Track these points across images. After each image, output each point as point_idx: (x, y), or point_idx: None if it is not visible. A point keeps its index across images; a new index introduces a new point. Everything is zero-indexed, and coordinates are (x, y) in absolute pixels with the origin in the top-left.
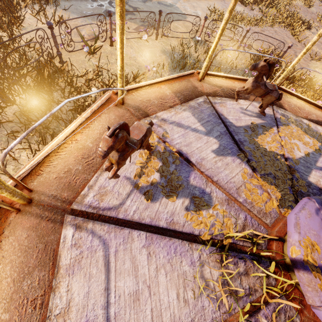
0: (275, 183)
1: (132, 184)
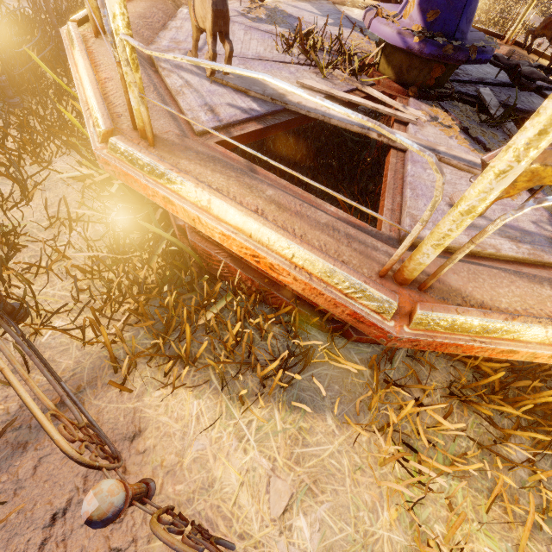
0: None
1: (240, 14)
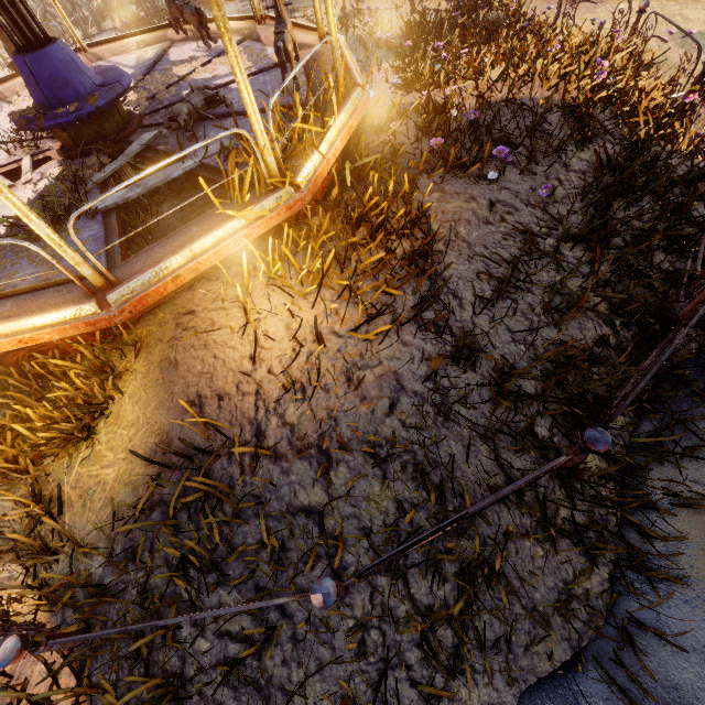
0: (141, 93)
1: None
